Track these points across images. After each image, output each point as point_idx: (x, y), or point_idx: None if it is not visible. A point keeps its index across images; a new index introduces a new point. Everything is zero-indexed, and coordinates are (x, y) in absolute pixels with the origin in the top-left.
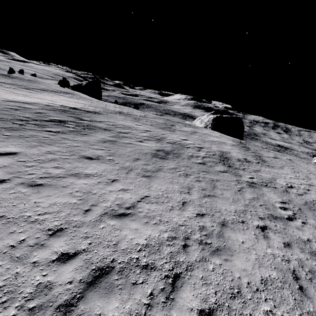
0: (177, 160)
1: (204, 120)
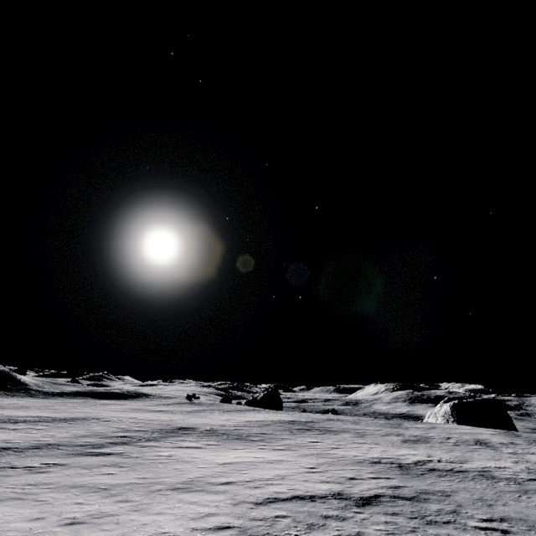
0: (428, 444)
1: (438, 413)
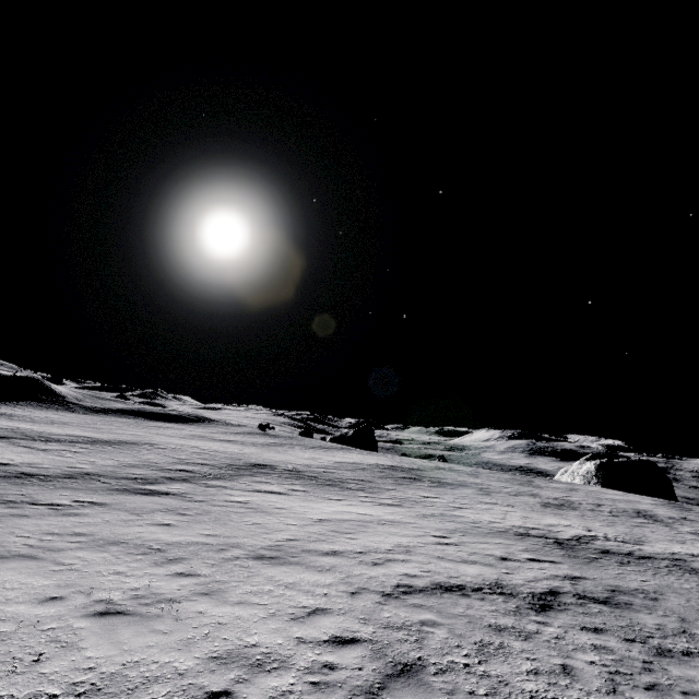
0: (577, 511)
1: (577, 471)
